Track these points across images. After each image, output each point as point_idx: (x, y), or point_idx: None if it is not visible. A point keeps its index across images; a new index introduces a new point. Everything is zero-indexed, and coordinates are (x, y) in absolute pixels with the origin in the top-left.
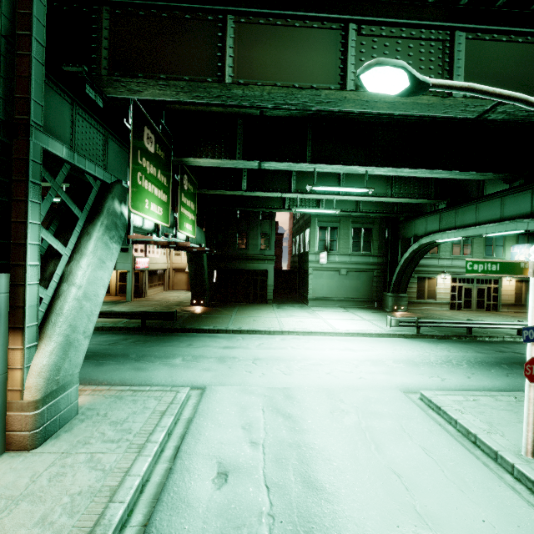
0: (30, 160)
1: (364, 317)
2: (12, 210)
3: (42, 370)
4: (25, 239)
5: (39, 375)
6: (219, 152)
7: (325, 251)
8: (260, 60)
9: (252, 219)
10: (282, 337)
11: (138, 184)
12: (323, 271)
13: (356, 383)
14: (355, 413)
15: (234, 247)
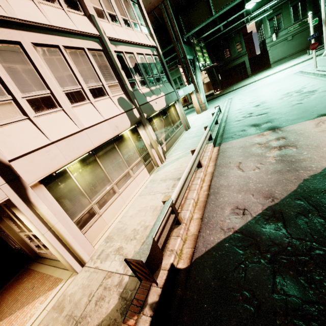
0: (188, 62)
1: (302, 57)
2: (189, 72)
3: (203, 98)
4: (193, 76)
5: (203, 98)
6: (211, 26)
7: (274, 33)
8: (220, 0)
9: (229, 39)
10: (255, 82)
11: (198, 55)
12: (276, 45)
13: (278, 79)
14: (273, 83)
15: (224, 58)
